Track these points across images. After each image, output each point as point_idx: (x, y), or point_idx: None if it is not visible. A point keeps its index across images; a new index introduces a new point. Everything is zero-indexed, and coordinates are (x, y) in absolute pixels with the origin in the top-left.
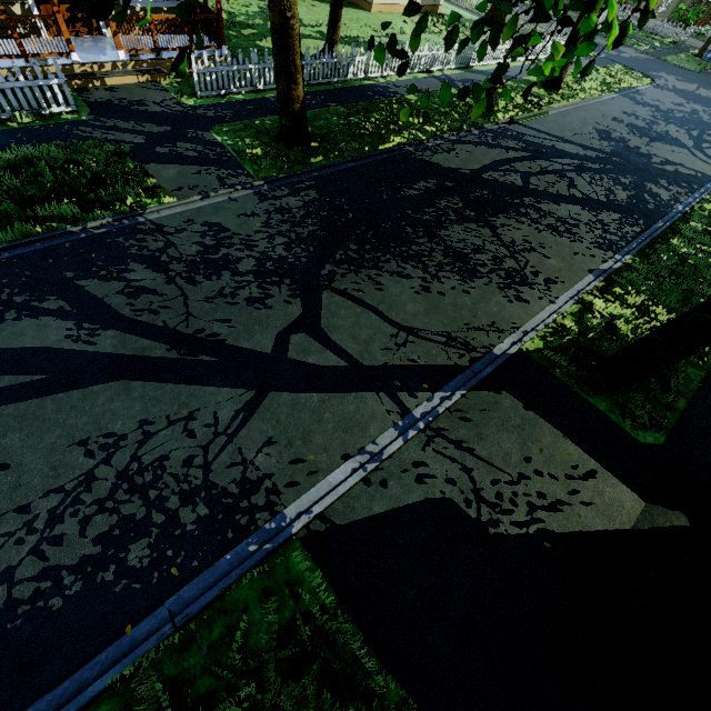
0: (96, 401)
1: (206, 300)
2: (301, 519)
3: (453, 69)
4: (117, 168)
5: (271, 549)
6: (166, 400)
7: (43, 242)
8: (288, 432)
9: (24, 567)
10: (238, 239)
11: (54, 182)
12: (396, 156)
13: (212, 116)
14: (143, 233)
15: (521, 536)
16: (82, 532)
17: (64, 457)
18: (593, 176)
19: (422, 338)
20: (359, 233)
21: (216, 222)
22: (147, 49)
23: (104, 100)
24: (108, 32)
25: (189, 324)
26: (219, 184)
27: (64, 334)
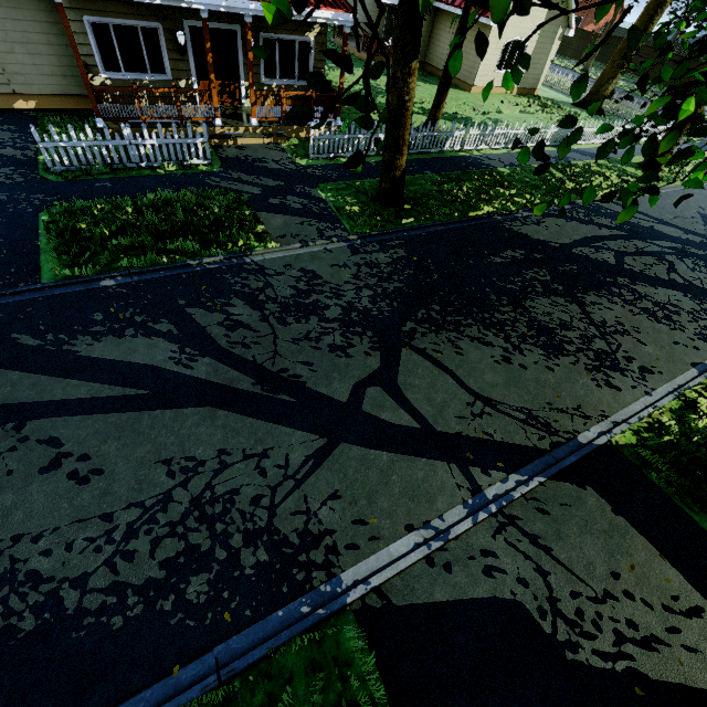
0: (184, 423)
1: (293, 341)
2: (358, 588)
3: (547, 146)
4: (235, 213)
5: (324, 615)
6: (244, 433)
7: (166, 271)
8: (354, 488)
9: (98, 576)
10: (328, 287)
11: (184, 221)
12: (484, 223)
13: (320, 175)
14: (248, 273)
15: (605, 671)
16: (152, 553)
17: (150, 472)
18: (697, 261)
19: (500, 411)
20: (442, 295)
21: (310, 269)
22: (275, 117)
23: (234, 156)
24: (246, 103)
25: (275, 362)
26: (318, 235)
27: (169, 356)
